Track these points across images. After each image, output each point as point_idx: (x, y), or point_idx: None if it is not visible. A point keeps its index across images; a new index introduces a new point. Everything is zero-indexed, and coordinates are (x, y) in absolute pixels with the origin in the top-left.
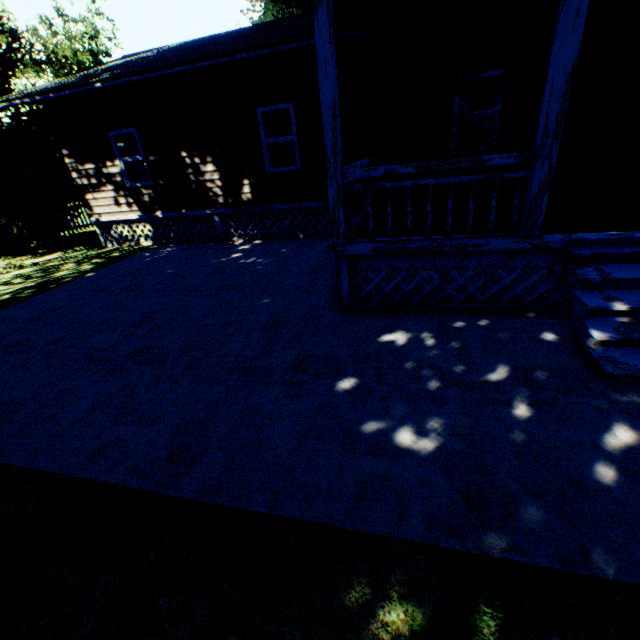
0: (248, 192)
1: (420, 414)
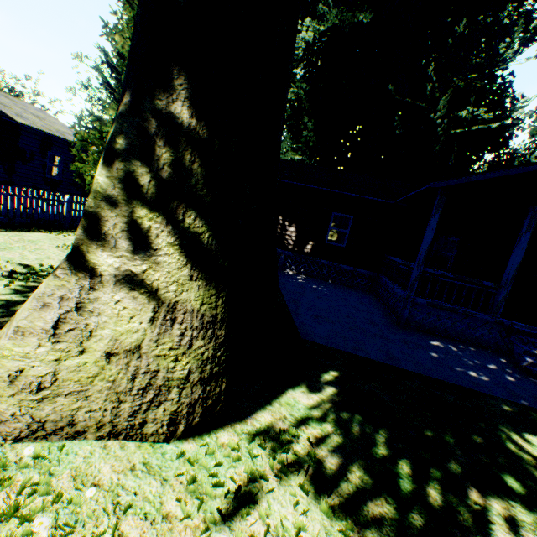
0: (309, 248)
1: (473, 370)
